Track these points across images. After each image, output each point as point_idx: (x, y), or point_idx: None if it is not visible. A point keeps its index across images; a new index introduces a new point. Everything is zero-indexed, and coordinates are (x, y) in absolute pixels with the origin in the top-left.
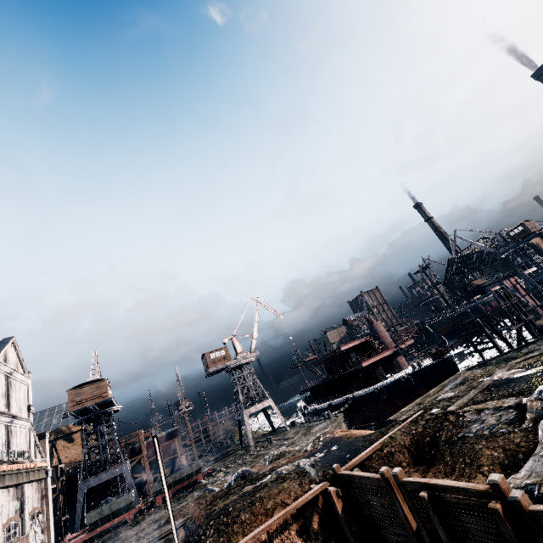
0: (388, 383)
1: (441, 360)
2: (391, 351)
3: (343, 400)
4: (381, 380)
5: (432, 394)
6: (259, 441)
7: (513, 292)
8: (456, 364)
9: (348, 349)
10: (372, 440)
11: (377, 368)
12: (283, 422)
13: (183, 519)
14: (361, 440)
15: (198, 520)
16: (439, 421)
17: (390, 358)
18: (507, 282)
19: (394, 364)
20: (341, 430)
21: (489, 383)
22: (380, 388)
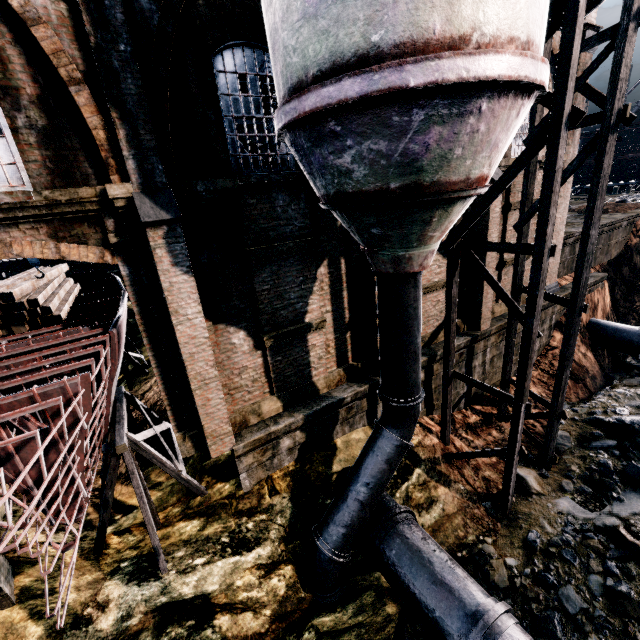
0: None
1: None
2: None
3: (613, 184)
4: None
5: None
6: None
7: None
8: None
9: None
10: None
11: None
12: None
13: None
14: None
15: None
16: None
17: None
18: None
19: None
20: None
21: None
22: None
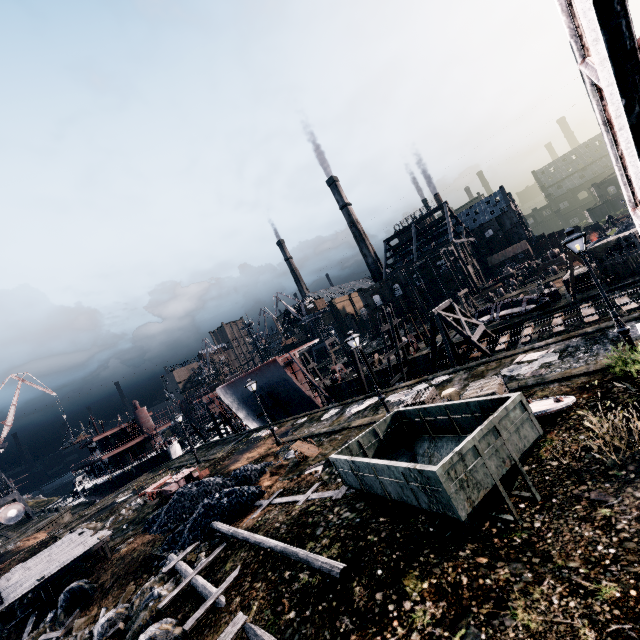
0: (118, 473)
1: (158, 454)
2: (142, 438)
3: (91, 485)
4: (127, 465)
5: (100, 502)
6: (0, 535)
7: (207, 405)
8: (168, 456)
9: (107, 437)
10: (2, 563)
11: (125, 455)
12: (30, 512)
13: None
14: (2, 561)
15: None
16: (44, 545)
17: (144, 442)
18: (205, 398)
19: (146, 447)
20: (29, 538)
21: (109, 503)
22: (111, 478)
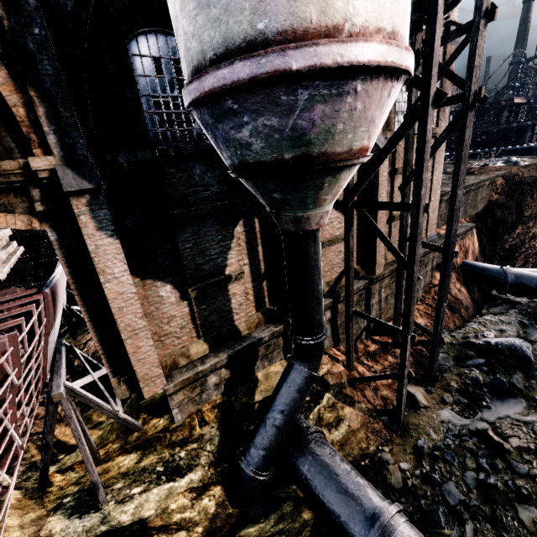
0: None
1: None
2: None
3: (479, 151)
4: (527, 143)
5: None
6: None
7: None
8: None
9: (507, 106)
10: None
11: (530, 132)
12: None
13: (505, 172)
14: None
15: (524, 174)
16: None
17: None
18: None
19: (536, 134)
20: None
21: None
22: None
